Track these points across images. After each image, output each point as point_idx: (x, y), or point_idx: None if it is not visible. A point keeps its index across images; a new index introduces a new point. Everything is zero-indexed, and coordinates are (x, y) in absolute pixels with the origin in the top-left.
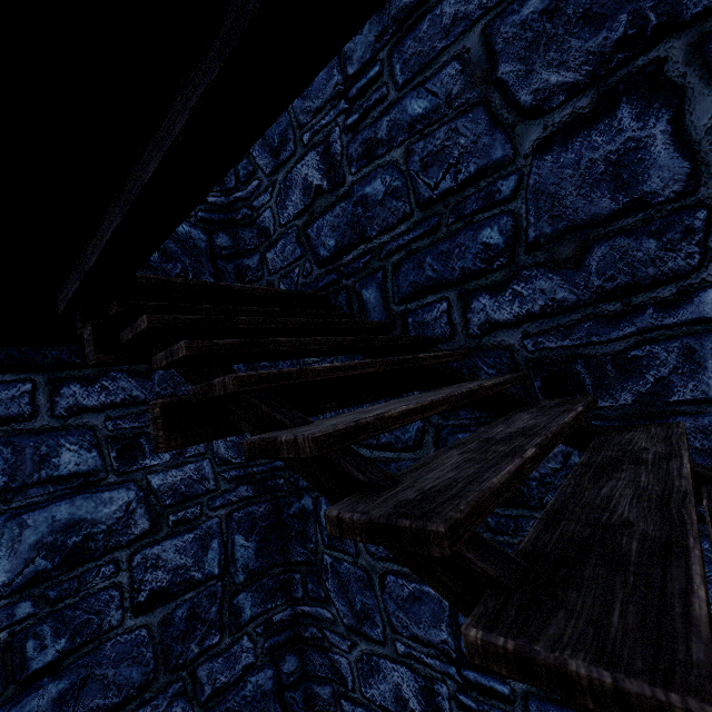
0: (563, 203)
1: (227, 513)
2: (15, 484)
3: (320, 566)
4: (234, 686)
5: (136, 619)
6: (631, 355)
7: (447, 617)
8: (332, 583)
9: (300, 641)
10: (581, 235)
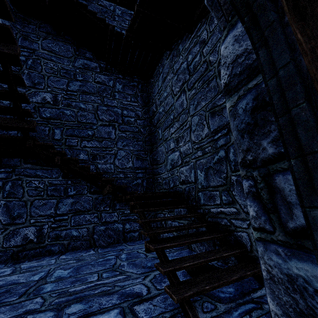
0: None
1: None
2: None
3: (21, 73)
4: None
5: None
6: None
7: (66, 84)
8: (25, 77)
9: (0, 87)
10: None
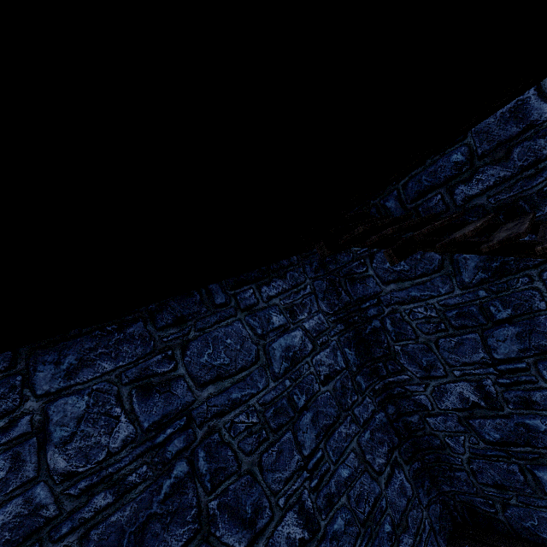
0: (492, 134)
1: (337, 338)
2: (264, 332)
3: (394, 354)
4: (371, 419)
5: (323, 387)
6: (545, 190)
7: (481, 345)
8: (404, 359)
9: (392, 397)
10: (505, 146)
